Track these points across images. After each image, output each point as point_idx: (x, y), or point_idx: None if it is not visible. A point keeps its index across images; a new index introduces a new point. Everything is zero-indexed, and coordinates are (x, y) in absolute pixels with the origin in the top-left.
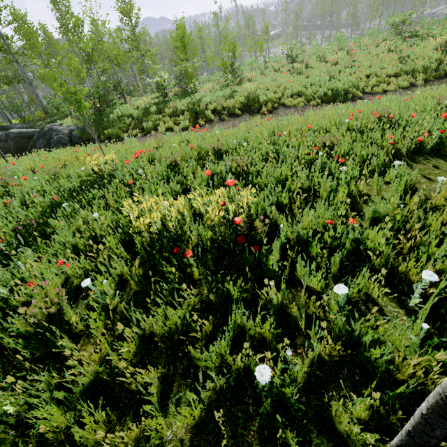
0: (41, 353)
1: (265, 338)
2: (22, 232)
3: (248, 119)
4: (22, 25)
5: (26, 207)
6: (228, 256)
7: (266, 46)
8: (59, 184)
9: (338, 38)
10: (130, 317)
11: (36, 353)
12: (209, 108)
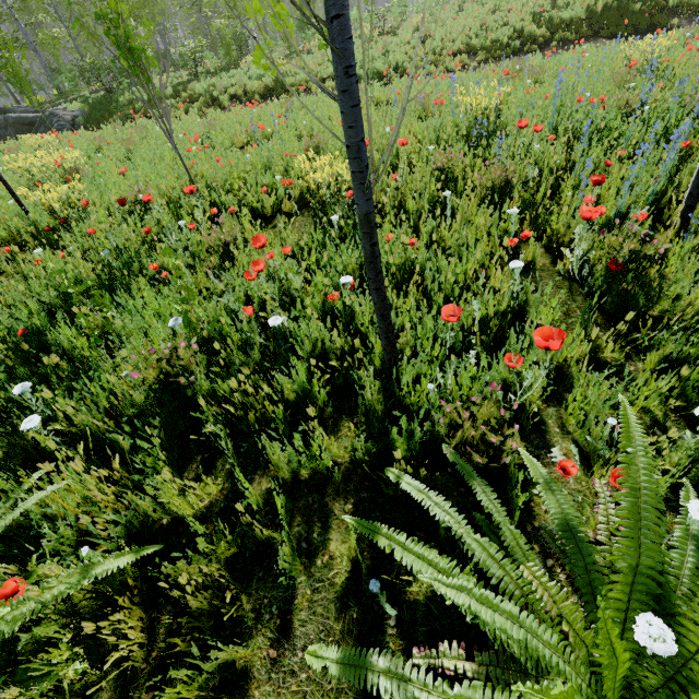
0: None
1: None
2: None
3: None
4: None
5: None
6: None
7: None
8: None
9: None
10: None
11: None
12: (229, 93)
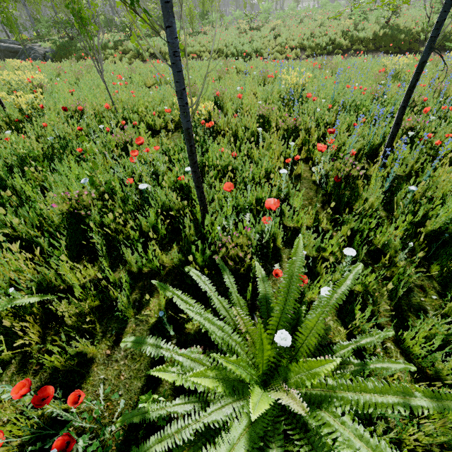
0: None
1: None
2: None
3: None
4: None
5: None
6: None
7: None
8: None
9: (324, 3)
10: None
11: None
12: (150, 51)
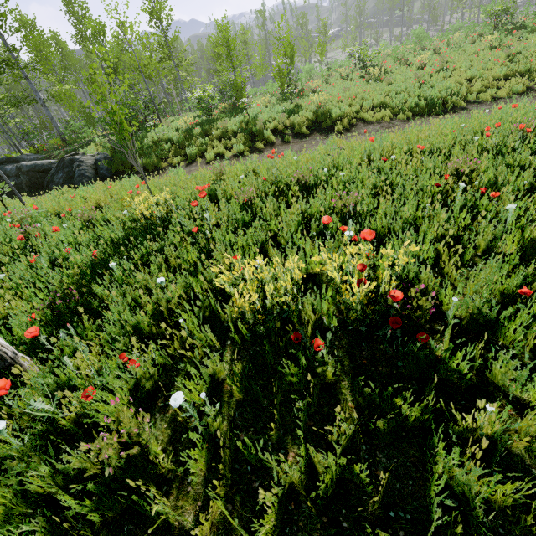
0: (115, 513)
1: (483, 497)
2: (60, 308)
3: (319, 139)
4: (31, 32)
5: (60, 268)
6: (366, 343)
7: (322, 49)
8: (94, 232)
9: (417, 35)
10: (250, 454)
11: (108, 514)
12: (267, 128)
